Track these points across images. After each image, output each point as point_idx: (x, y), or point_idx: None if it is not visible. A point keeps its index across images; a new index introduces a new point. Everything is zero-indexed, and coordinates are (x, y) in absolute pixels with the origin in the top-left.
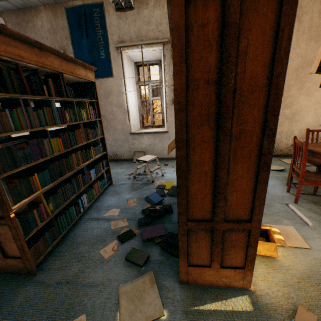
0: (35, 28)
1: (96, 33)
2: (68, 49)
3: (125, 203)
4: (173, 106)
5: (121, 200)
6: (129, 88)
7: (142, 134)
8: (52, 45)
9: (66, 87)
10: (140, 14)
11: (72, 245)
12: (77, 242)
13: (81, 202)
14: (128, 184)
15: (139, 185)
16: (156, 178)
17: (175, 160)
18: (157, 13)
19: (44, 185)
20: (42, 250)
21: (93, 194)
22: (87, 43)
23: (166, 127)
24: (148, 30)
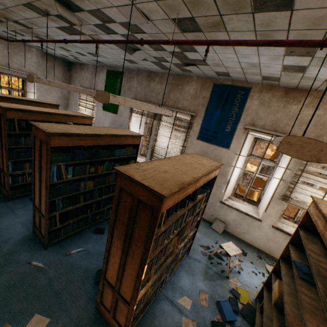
0: (182, 91)
1: (231, 109)
2: (200, 113)
3: (197, 296)
4: (281, 201)
5: (194, 287)
6: (238, 162)
7: (232, 207)
8: (189, 106)
9: (198, 192)
10: (285, 107)
11: (150, 325)
12: (154, 325)
13: (165, 278)
14: (202, 263)
15: (212, 273)
16: (231, 271)
17: (255, 251)
18: (307, 112)
19: (154, 274)
20: (133, 324)
21: (174, 268)
22: (218, 114)
23: (261, 215)
24: (288, 124)
